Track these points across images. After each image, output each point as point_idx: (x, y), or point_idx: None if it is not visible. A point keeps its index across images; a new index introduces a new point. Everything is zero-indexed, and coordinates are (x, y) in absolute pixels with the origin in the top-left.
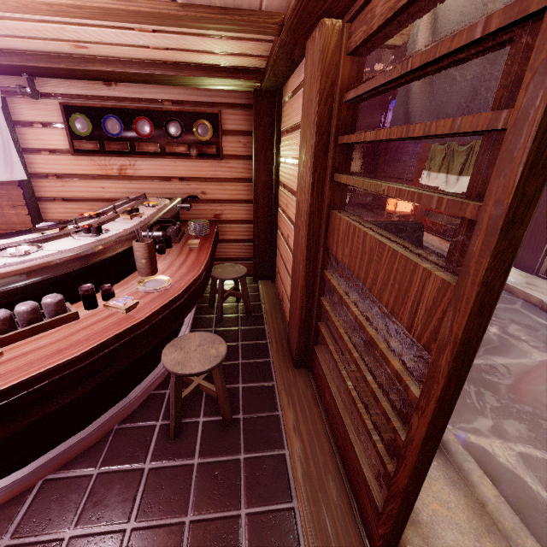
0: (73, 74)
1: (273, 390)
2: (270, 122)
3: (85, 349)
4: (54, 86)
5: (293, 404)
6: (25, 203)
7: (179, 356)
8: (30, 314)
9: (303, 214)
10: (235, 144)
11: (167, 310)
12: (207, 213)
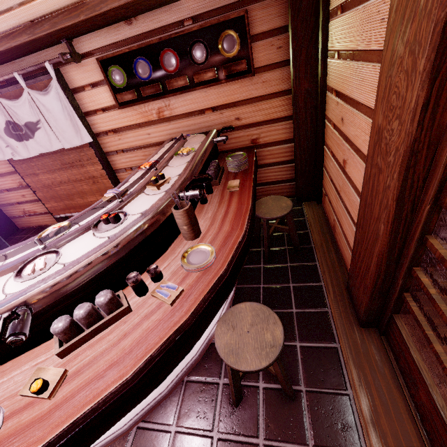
0: (96, 24)
1: (336, 356)
2: (312, 3)
3: (134, 368)
4: (88, 43)
5: (366, 383)
6: (98, 160)
7: (232, 341)
8: (86, 318)
9: (394, 154)
10: (267, 51)
11: (213, 292)
12: (243, 140)
